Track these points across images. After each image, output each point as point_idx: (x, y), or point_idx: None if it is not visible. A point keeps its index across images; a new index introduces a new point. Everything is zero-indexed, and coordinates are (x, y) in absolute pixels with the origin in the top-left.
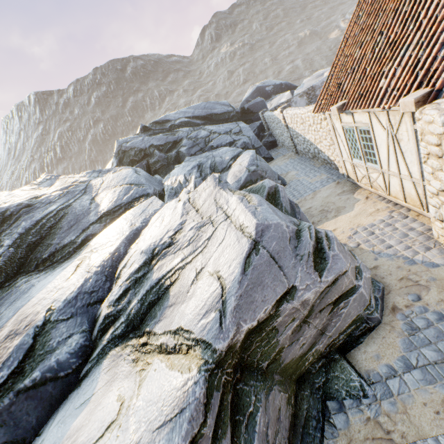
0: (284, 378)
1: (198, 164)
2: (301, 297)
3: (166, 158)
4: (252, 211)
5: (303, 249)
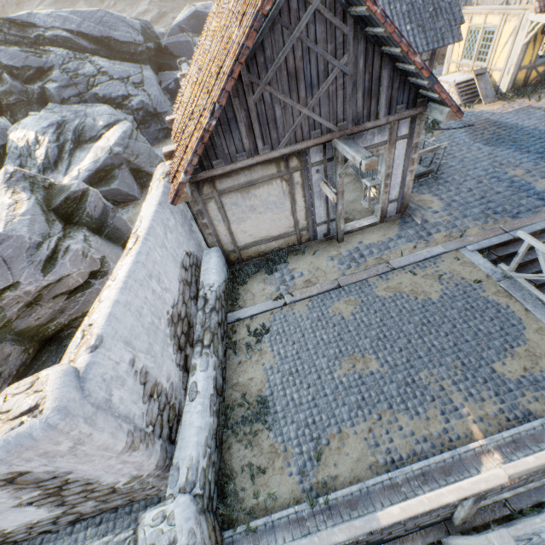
0: (24, 338)
1: (58, 122)
2: (24, 289)
3: (24, 91)
4: (7, 221)
5: (37, 257)
